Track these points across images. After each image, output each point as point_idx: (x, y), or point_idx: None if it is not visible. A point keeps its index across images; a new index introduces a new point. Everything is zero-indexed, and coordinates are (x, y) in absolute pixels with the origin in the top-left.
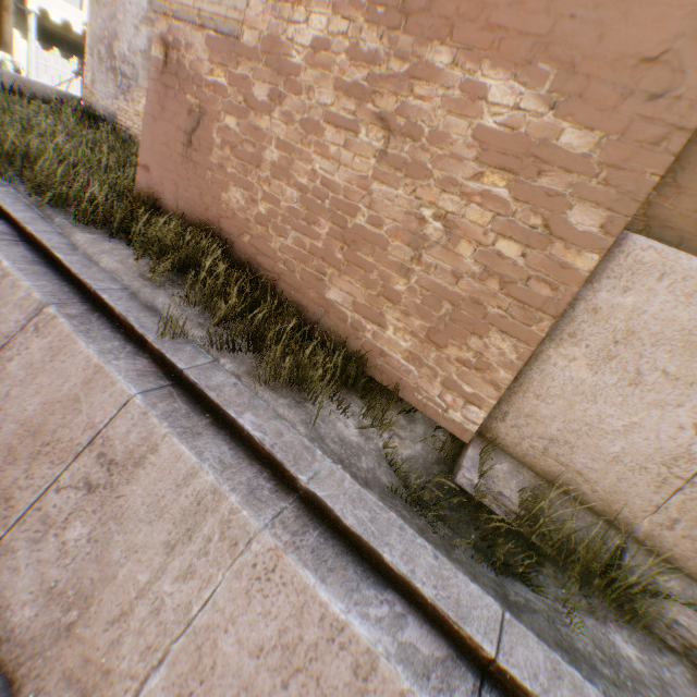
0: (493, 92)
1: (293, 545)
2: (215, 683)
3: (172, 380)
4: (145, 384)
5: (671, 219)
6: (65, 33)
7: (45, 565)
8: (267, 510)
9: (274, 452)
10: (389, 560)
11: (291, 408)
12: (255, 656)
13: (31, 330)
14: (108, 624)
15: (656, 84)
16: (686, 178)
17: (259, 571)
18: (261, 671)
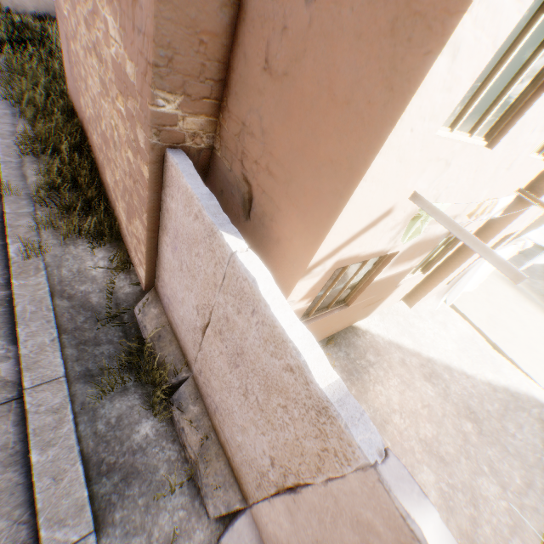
0: (110, 26)
1: None
2: None
3: (5, 219)
4: None
5: (229, 141)
6: None
7: None
8: None
9: (13, 266)
10: (19, 331)
11: (54, 246)
12: None
13: None
14: None
15: (139, 21)
16: (231, 103)
17: None
18: None
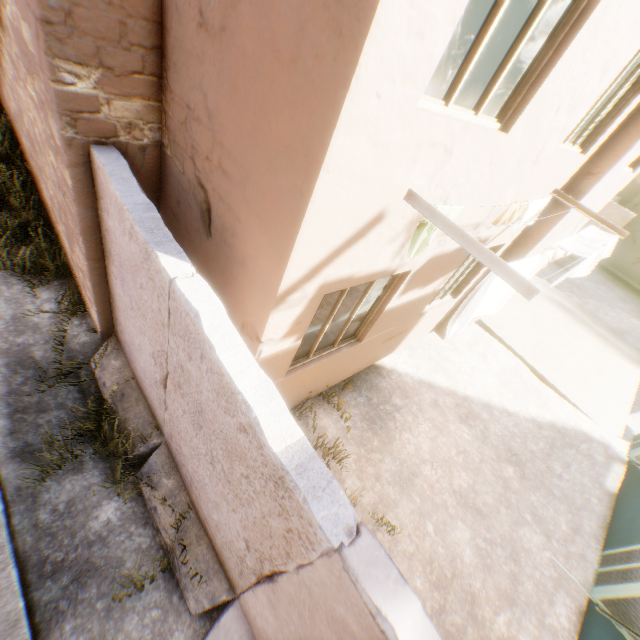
0: None
1: None
2: None
3: None
4: None
5: (176, 133)
6: None
7: None
8: None
9: None
10: None
11: None
12: None
13: None
14: None
15: None
16: (172, 79)
17: None
18: None
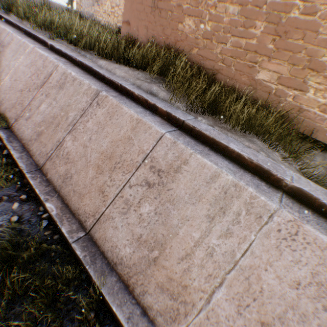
0: None
1: (303, 219)
2: (265, 301)
3: (177, 127)
4: (166, 128)
5: None
6: None
7: (131, 226)
8: (273, 197)
9: (261, 164)
10: None
11: (250, 143)
12: (294, 288)
13: (94, 105)
14: (178, 260)
15: None
16: None
17: (283, 234)
18: (302, 298)
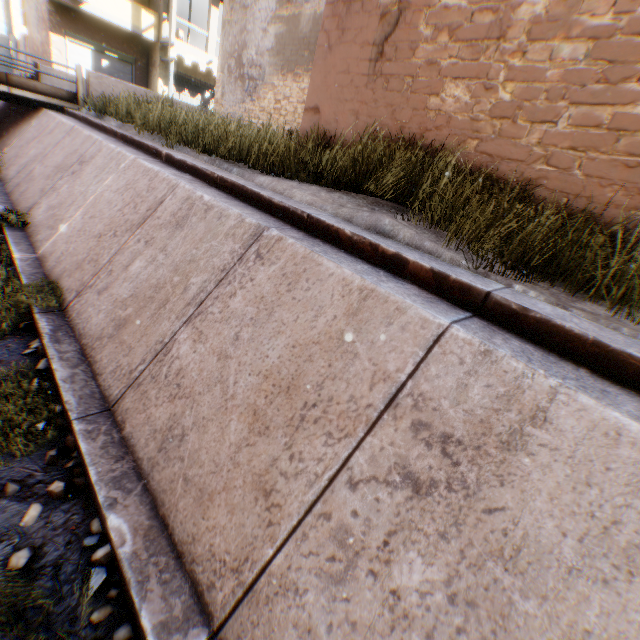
0: None
1: None
2: None
3: (468, 311)
4: (445, 313)
5: None
6: (192, 75)
7: (363, 635)
8: None
9: None
10: None
11: None
12: None
13: (249, 259)
14: None
15: None
16: None
17: None
18: None
